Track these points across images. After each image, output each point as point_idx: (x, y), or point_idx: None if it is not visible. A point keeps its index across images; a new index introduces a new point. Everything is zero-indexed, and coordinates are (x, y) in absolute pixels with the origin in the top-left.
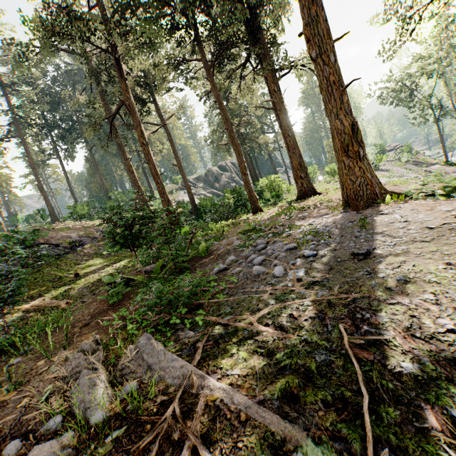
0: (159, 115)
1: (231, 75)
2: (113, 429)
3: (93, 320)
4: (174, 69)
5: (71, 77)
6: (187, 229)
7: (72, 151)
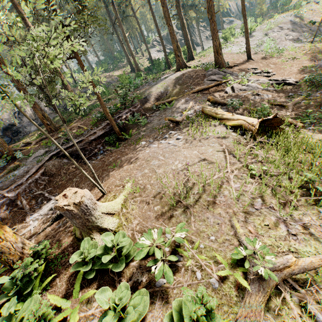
0: (132, 10)
1: None
2: None
3: None
4: None
5: None
6: (142, 77)
7: None
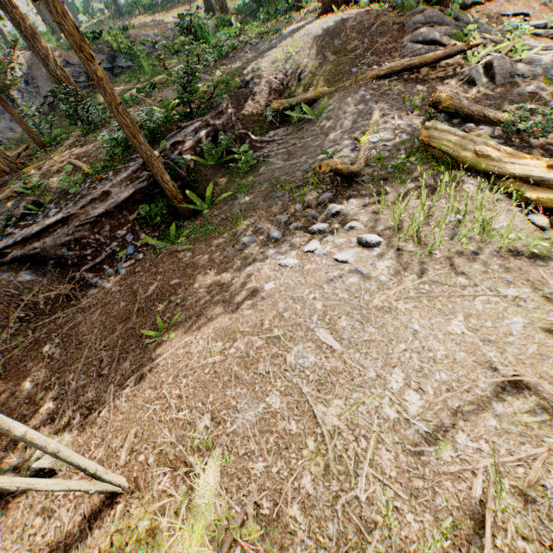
0: None
1: None
2: None
3: None
4: None
5: None
6: (233, 30)
7: None
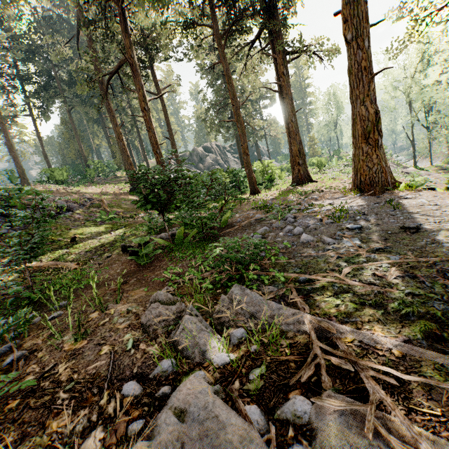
0: (155, 82)
1: (240, 50)
2: (250, 369)
3: (130, 279)
4: (184, 33)
5: (51, 26)
6: None
7: (48, 110)
